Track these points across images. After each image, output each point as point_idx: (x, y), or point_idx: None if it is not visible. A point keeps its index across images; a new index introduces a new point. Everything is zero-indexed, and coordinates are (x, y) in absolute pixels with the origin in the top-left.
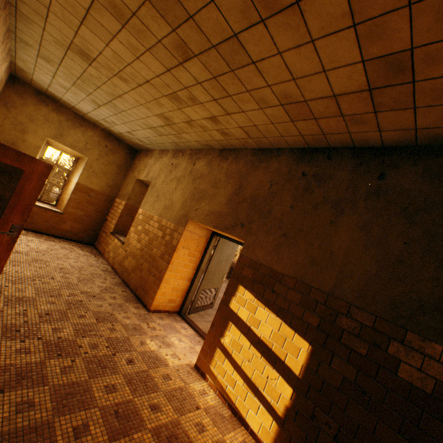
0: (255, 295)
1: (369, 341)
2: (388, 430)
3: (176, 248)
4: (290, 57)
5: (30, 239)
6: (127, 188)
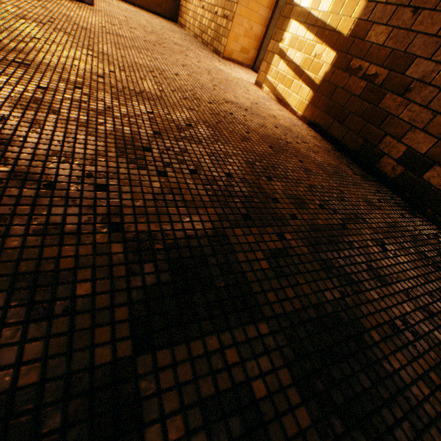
0: None
1: None
2: (424, 39)
3: None
4: None
5: (120, 3)
6: None
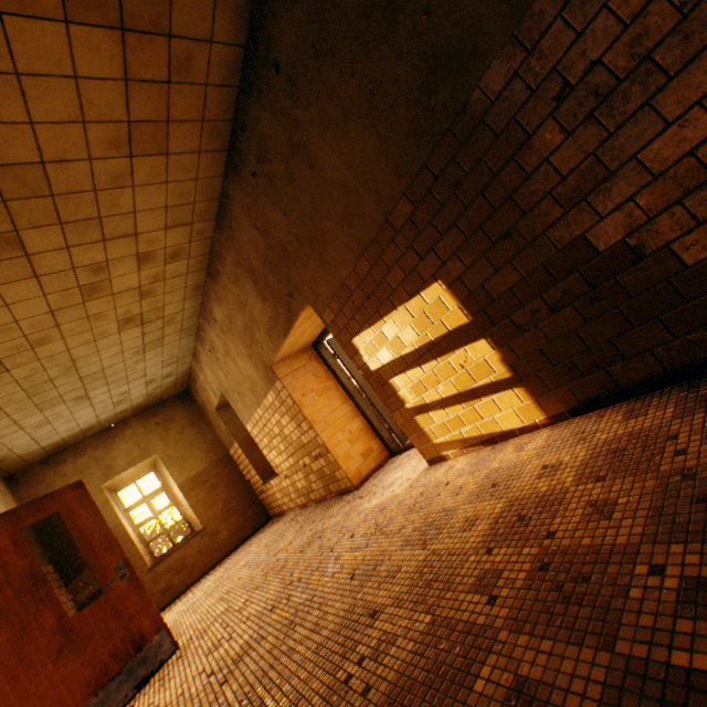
0: (368, 326)
1: (450, 191)
2: (559, 226)
3: (297, 405)
4: (41, 113)
5: (203, 583)
6: (222, 431)
